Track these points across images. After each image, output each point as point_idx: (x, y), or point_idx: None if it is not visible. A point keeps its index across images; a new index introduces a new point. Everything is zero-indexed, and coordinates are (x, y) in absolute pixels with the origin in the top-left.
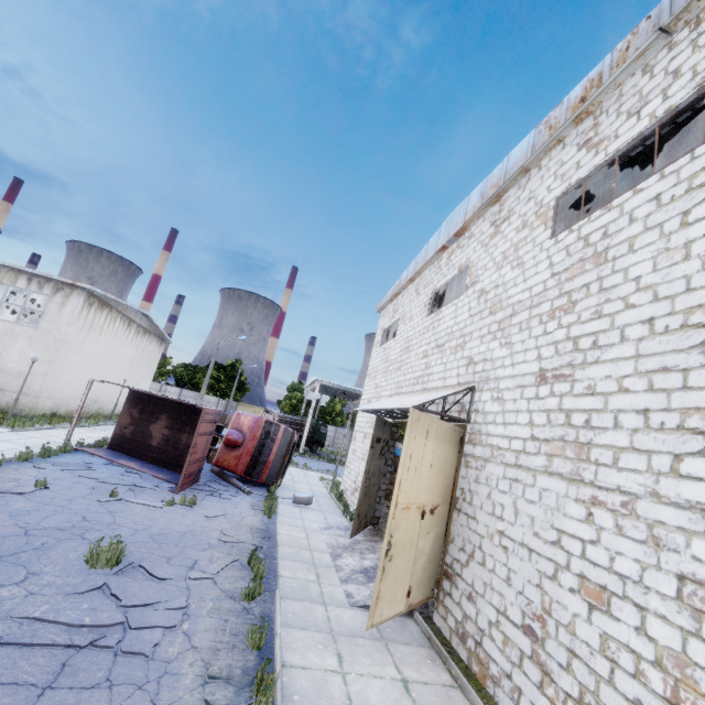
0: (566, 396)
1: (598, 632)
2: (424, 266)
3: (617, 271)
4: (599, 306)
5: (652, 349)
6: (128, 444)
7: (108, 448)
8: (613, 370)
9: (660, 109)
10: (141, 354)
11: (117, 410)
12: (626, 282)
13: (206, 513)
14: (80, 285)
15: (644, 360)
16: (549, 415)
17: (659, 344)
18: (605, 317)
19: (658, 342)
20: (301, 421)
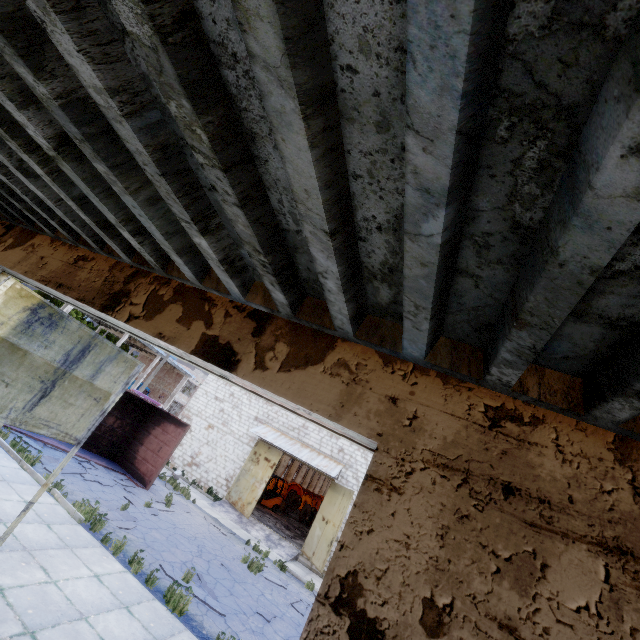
0: None
1: None
2: None
3: None
4: None
5: None
6: None
7: None
8: None
9: None
10: None
11: None
12: None
13: (184, 509)
14: None
15: None
16: None
17: None
18: None
19: None
20: None
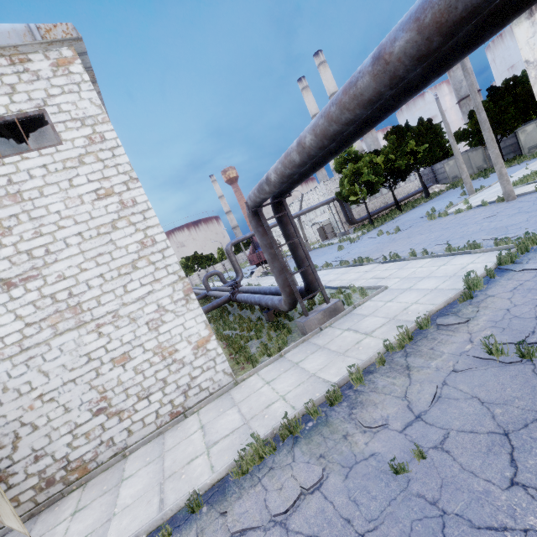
0: (44, 287)
1: (132, 370)
2: None
3: (39, 207)
4: (38, 229)
5: (89, 247)
6: None
7: None
8: (71, 262)
9: (13, 107)
10: None
11: None
12: (51, 214)
13: None
14: None
15: (88, 253)
16: (35, 304)
17: (91, 244)
18: (47, 235)
19: (90, 243)
20: None
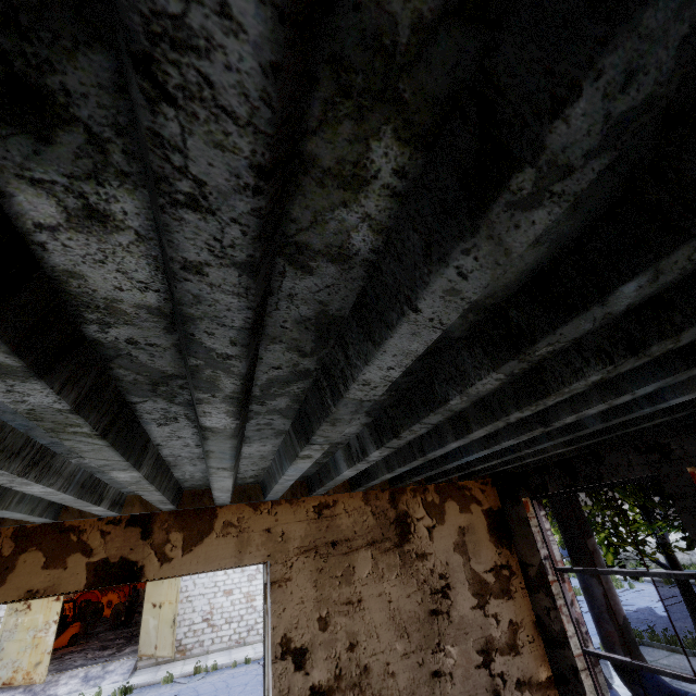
0: None
1: (230, 601)
2: None
3: None
4: None
5: None
6: None
7: None
8: None
9: None
10: None
11: None
12: None
13: None
14: None
15: None
16: None
17: None
18: None
19: None
20: None
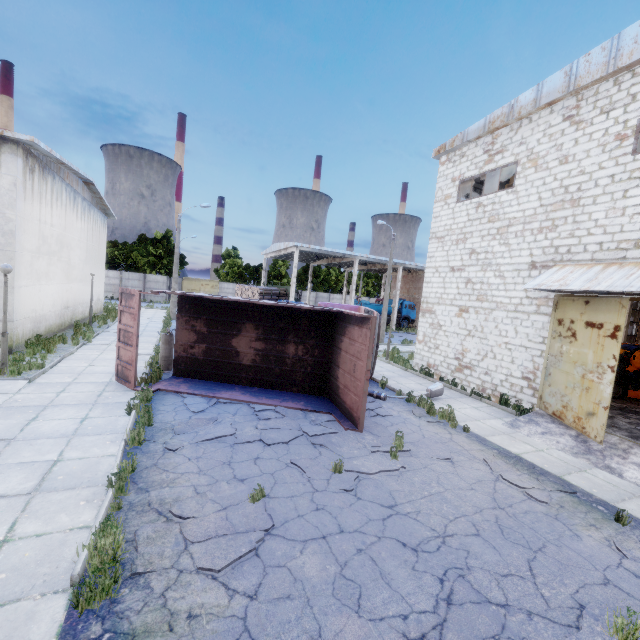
0: None
1: None
2: (606, 76)
3: None
4: None
5: None
6: (204, 367)
7: (174, 376)
8: None
9: None
10: (91, 237)
11: (86, 311)
12: None
13: (435, 454)
14: (12, 136)
15: None
16: None
17: None
18: None
19: None
20: (279, 291)
